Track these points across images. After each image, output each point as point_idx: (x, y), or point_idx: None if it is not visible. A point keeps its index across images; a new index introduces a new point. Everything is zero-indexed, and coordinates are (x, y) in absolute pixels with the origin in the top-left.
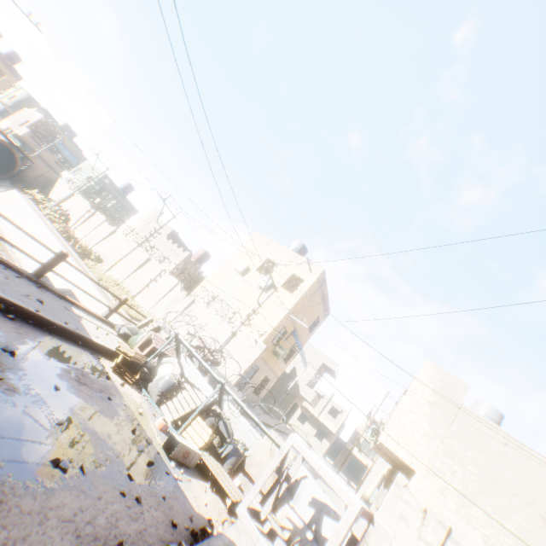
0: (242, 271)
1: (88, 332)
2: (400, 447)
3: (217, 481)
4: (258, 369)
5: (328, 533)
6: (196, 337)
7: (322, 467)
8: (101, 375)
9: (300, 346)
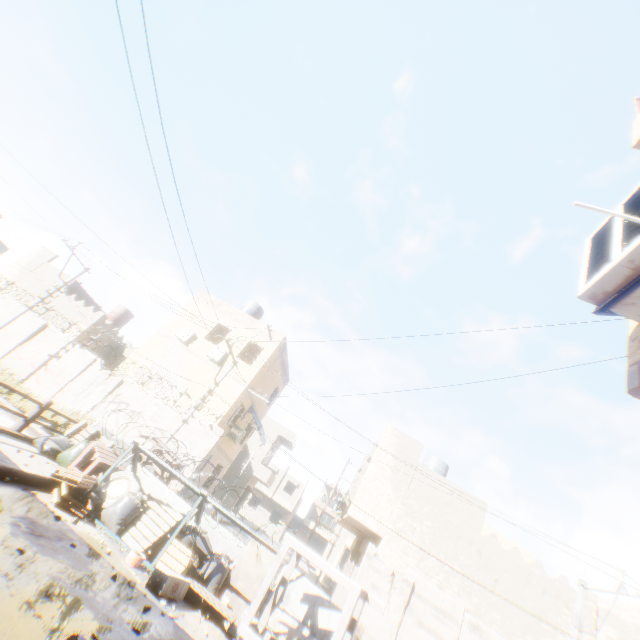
0: (187, 340)
1: (13, 461)
2: (368, 516)
3: (212, 606)
4: (210, 458)
5: (324, 623)
6: (150, 438)
7: (322, 562)
8: (49, 517)
9: (260, 424)
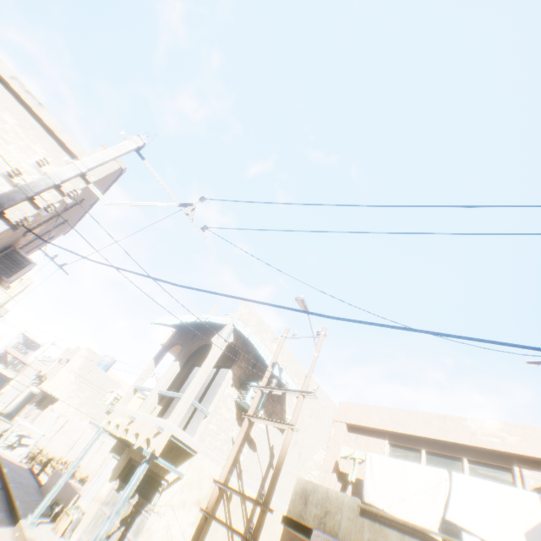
0: None
1: None
2: (56, 391)
3: None
4: None
5: (26, 442)
6: None
7: (33, 427)
8: None
9: None
